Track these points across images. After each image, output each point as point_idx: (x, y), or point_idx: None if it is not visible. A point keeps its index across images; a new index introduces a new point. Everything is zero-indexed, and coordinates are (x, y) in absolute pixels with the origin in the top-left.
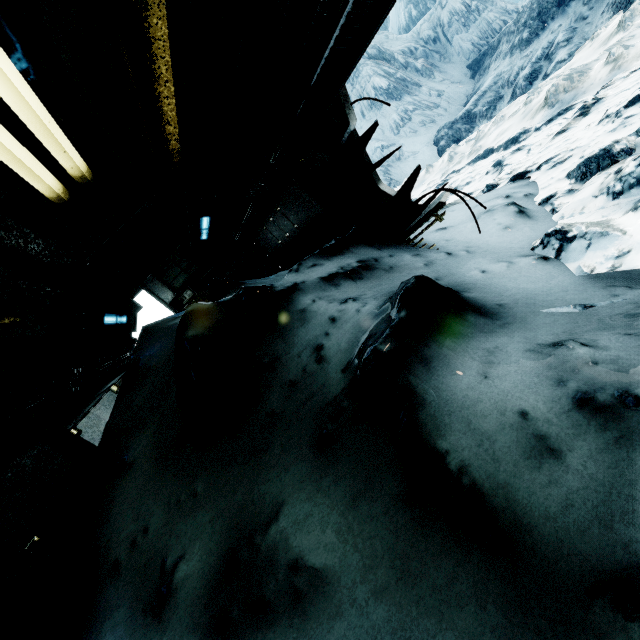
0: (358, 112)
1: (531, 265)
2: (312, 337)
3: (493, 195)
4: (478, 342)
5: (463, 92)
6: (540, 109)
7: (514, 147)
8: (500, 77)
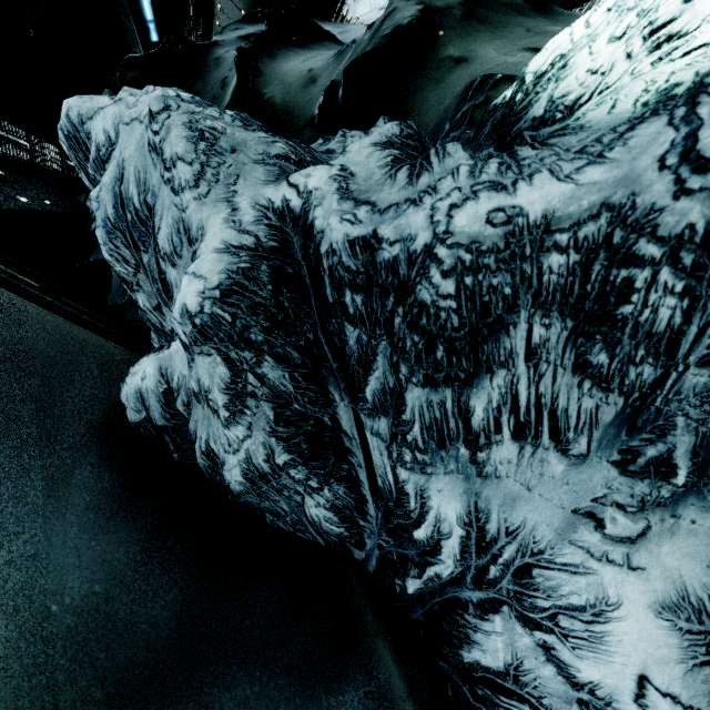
0: None
1: None
2: (222, 75)
3: None
4: (319, 52)
5: None
6: None
7: None
8: None
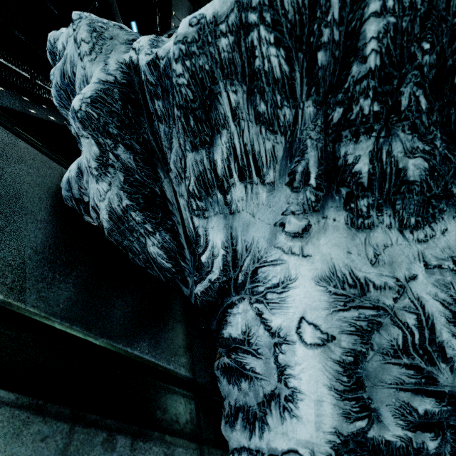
0: None
1: None
2: None
3: None
4: None
5: None
6: None
7: None
8: None
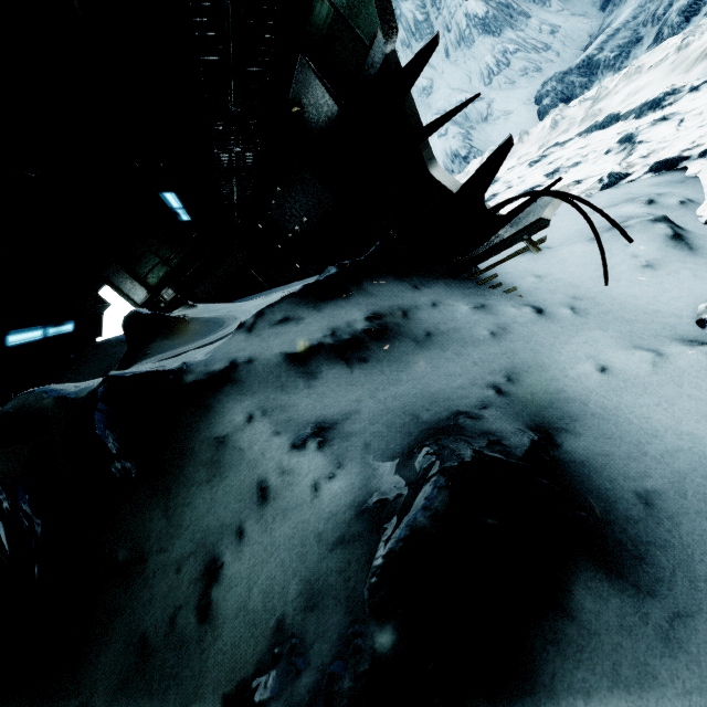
0: (441, 49)
1: (703, 369)
2: (215, 525)
3: (622, 194)
4: None
5: (586, 29)
6: (702, 57)
7: (653, 114)
8: (643, 9)
